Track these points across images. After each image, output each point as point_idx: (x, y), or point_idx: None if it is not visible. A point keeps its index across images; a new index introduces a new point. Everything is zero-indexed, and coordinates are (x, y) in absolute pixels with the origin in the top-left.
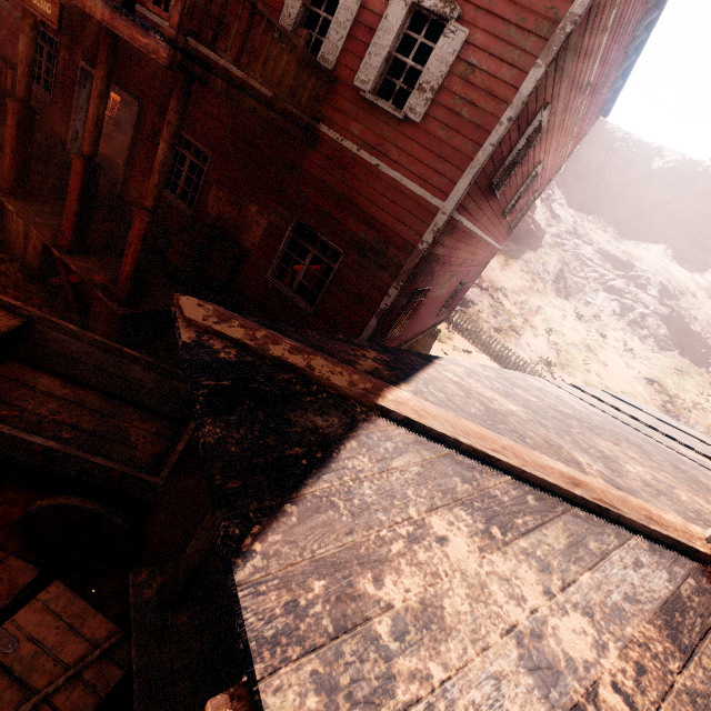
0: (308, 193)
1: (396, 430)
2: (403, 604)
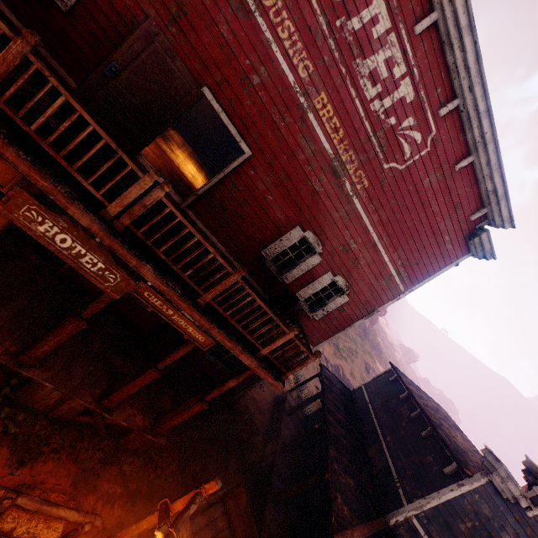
0: None
1: None
2: None
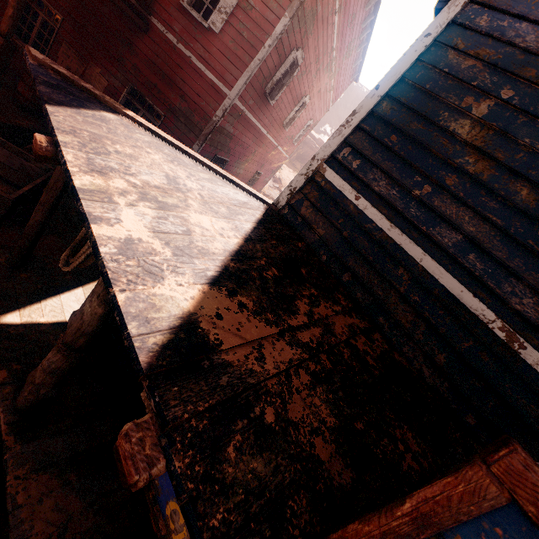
0: (140, 67)
1: (143, 131)
2: (122, 151)
